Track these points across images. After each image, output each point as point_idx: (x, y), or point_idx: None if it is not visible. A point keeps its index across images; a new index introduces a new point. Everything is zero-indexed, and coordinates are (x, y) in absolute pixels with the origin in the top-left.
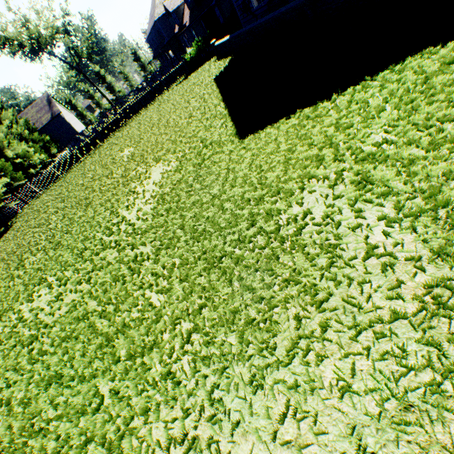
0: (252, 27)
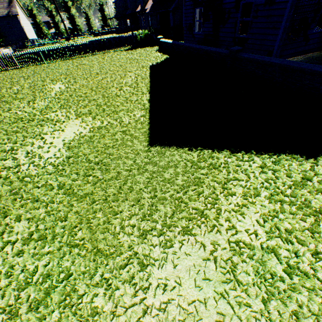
0: (189, 46)
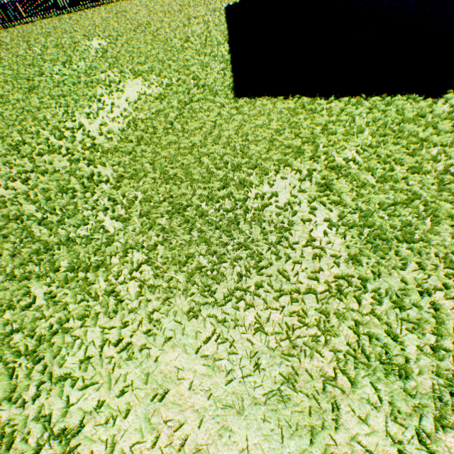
0: None
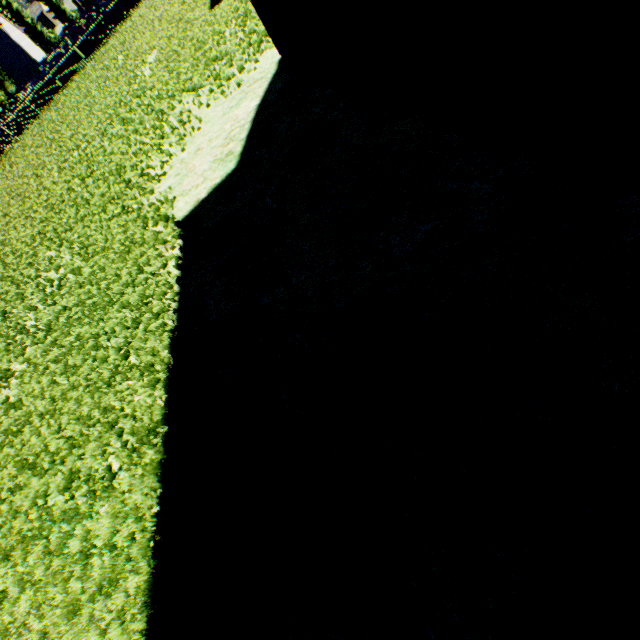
0: None
